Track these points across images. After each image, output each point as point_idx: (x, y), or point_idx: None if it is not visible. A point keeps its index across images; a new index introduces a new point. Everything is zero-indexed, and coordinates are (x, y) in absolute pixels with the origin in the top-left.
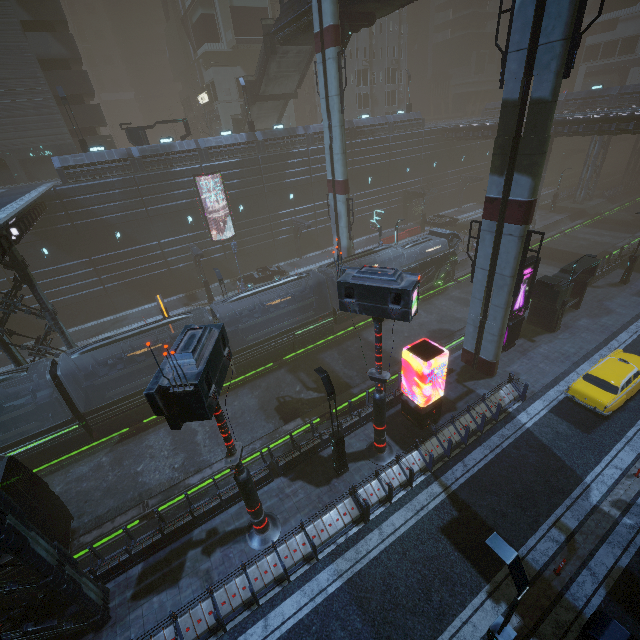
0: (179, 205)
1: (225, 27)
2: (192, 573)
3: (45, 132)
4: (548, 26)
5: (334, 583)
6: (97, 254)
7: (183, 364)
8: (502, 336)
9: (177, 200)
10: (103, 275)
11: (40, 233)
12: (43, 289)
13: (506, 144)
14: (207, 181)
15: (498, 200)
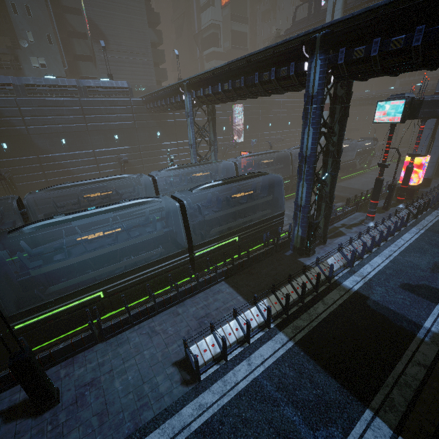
0: (222, 119)
1: (224, 40)
2: (349, 232)
3: (144, 78)
4: None
5: (421, 231)
6: (179, 140)
7: (411, 96)
8: (437, 163)
9: (221, 116)
10: (180, 153)
11: (159, 122)
12: (152, 155)
13: None
14: (236, 108)
15: None
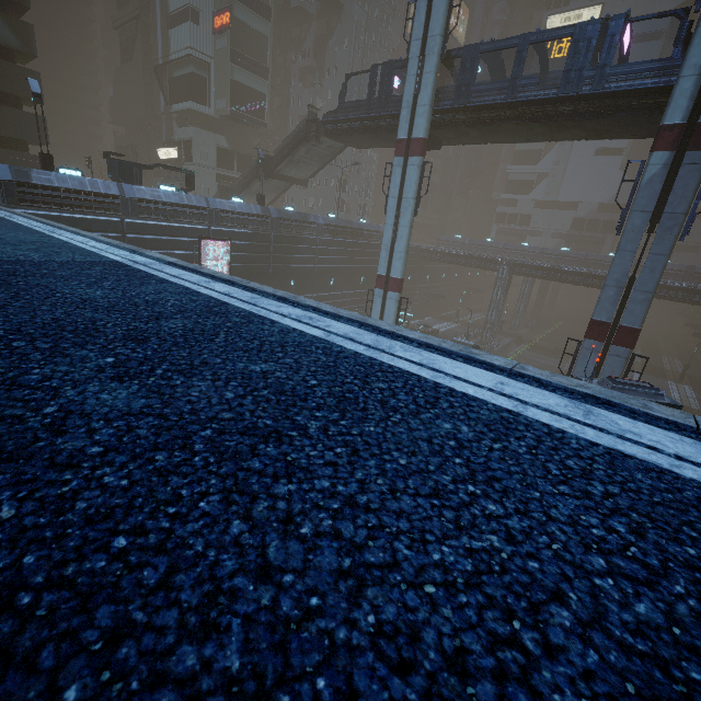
0: None
1: (218, 94)
2: None
3: None
4: (674, 201)
5: None
6: None
7: None
8: None
9: None
10: None
11: None
12: None
13: (622, 279)
14: (212, 247)
15: (608, 324)
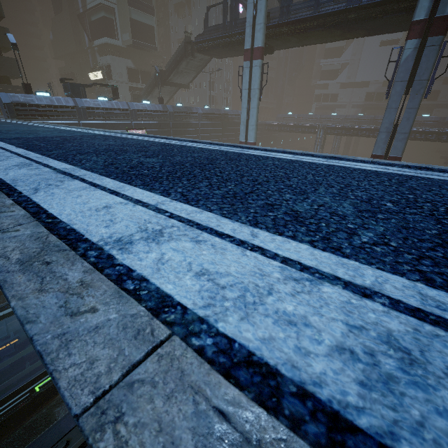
0: None
1: (122, 30)
2: None
3: None
4: (420, 72)
5: None
6: None
7: None
8: None
9: None
10: None
11: None
12: None
13: (389, 127)
14: None
15: (381, 156)
